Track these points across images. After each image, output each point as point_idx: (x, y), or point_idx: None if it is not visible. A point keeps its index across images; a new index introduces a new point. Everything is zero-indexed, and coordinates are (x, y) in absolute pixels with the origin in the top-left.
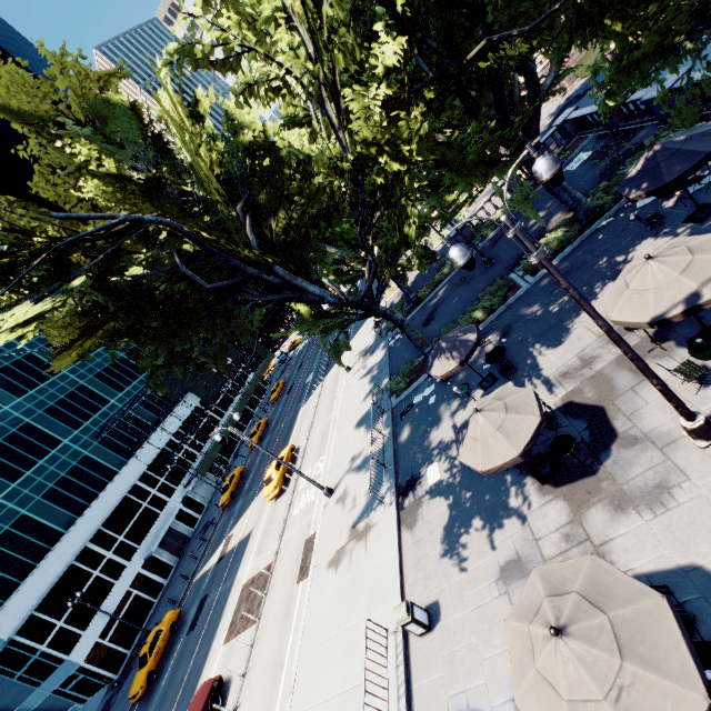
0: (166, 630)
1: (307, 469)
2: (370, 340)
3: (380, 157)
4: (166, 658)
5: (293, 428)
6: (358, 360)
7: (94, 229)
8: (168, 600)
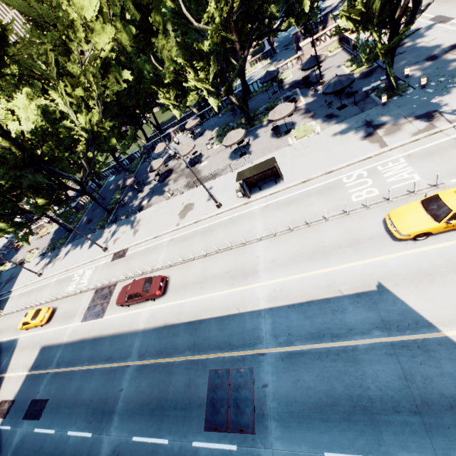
0: None
1: (67, 288)
2: (44, 262)
3: (98, 128)
4: None
5: None
6: (45, 268)
7: None
8: None
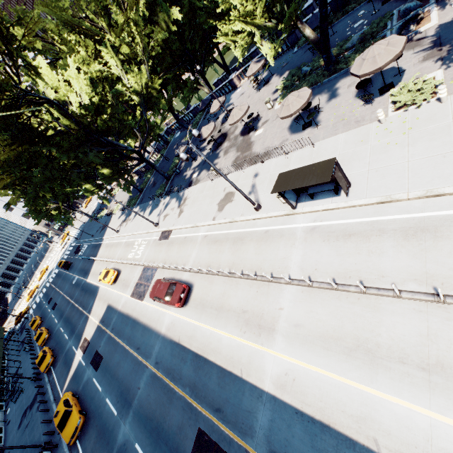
0: (71, 397)
1: (129, 254)
2: (122, 219)
3: (149, 89)
4: (84, 404)
5: (91, 283)
6: (121, 226)
7: (36, 95)
8: (43, 421)
